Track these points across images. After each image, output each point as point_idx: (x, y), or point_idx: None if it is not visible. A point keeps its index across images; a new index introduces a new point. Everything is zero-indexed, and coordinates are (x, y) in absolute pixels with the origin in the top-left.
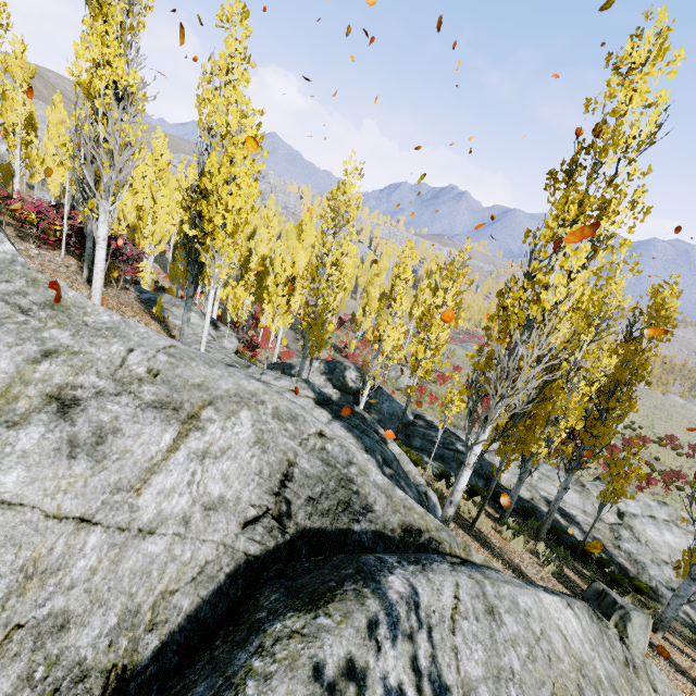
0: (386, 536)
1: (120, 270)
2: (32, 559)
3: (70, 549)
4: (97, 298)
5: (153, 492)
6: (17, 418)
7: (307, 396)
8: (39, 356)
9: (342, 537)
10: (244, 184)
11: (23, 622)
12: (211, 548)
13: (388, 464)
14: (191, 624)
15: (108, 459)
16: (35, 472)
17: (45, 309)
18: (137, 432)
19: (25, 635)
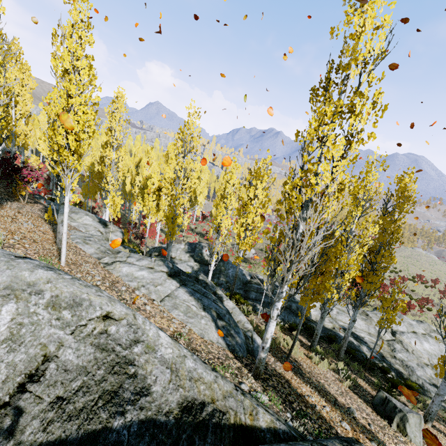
0: (157, 423)
1: (24, 189)
2: None
3: None
4: None
5: None
6: None
7: (161, 271)
8: None
9: (89, 444)
10: (80, 111)
11: None
12: None
13: (221, 318)
14: None
15: None
16: None
17: None
18: None
19: None
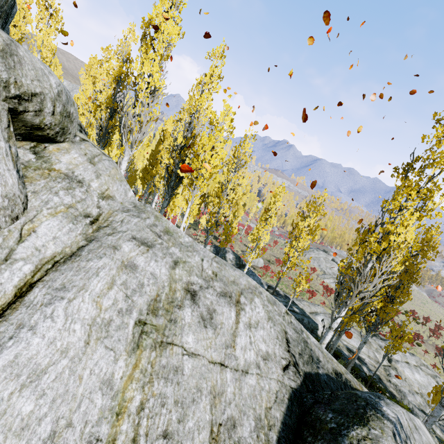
0: (331, 377)
1: None
2: (212, 386)
3: (222, 381)
4: None
5: (239, 348)
6: (180, 303)
7: None
8: (173, 264)
9: (318, 378)
10: (220, 152)
11: (220, 422)
12: (275, 383)
13: None
14: (285, 427)
15: (217, 328)
16: (196, 336)
17: (165, 234)
18: (221, 311)
19: (223, 429)
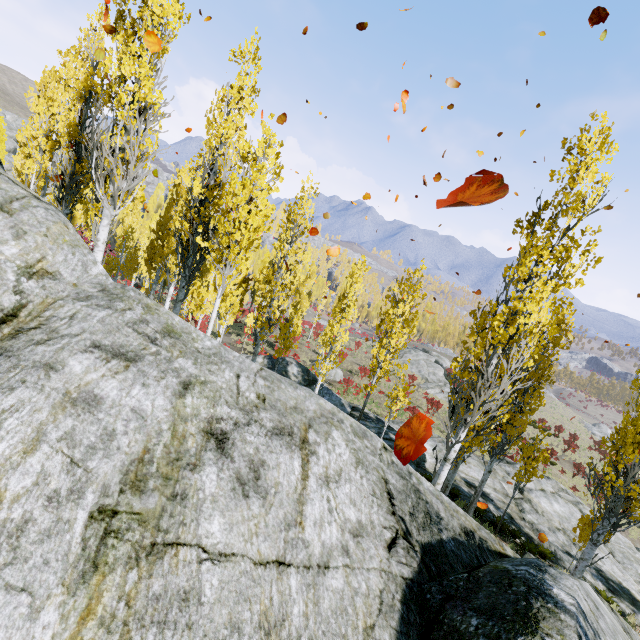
0: (460, 541)
1: None
2: (262, 613)
3: (282, 596)
4: None
5: (310, 523)
6: (193, 459)
7: None
8: (181, 388)
9: (442, 548)
10: (262, 205)
11: None
12: (377, 576)
13: None
14: None
15: (269, 494)
16: (228, 517)
17: (165, 337)
18: (276, 462)
19: None
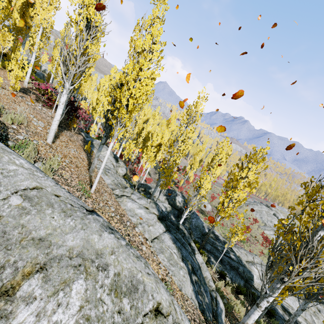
0: None
1: (76, 124)
2: None
3: None
4: (51, 134)
5: None
6: None
7: (154, 213)
8: None
9: None
10: (144, 83)
11: None
12: None
13: (195, 272)
14: None
15: None
16: None
17: None
18: None
19: None
